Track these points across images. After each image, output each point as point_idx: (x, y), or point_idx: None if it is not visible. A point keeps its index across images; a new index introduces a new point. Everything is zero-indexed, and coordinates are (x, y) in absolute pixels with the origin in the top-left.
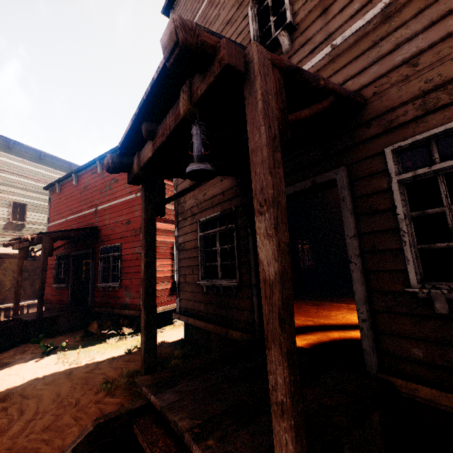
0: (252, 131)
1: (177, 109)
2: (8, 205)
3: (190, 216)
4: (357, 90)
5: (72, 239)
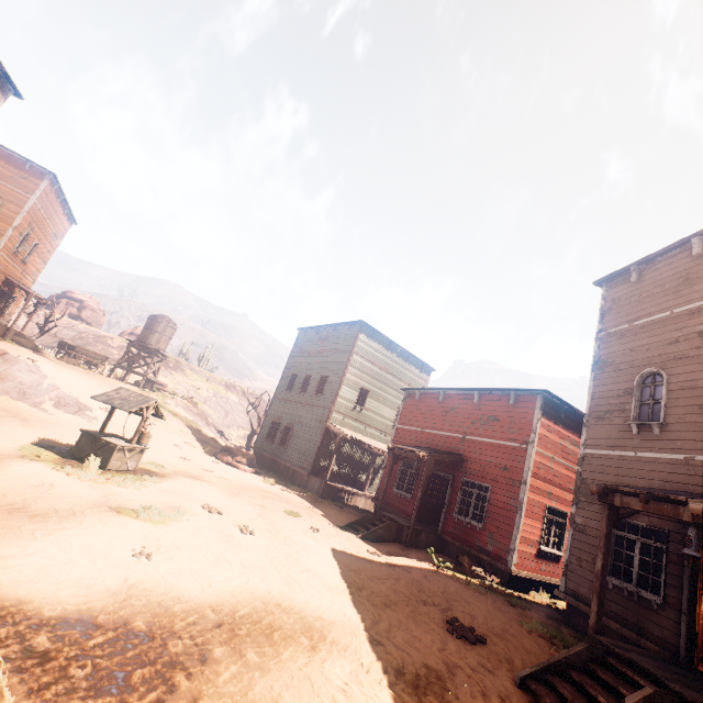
0: None
1: (677, 510)
2: (358, 389)
3: (597, 504)
4: None
5: (445, 463)
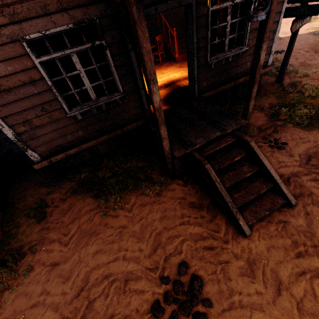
0: None
1: None
2: None
3: None
4: None
5: None
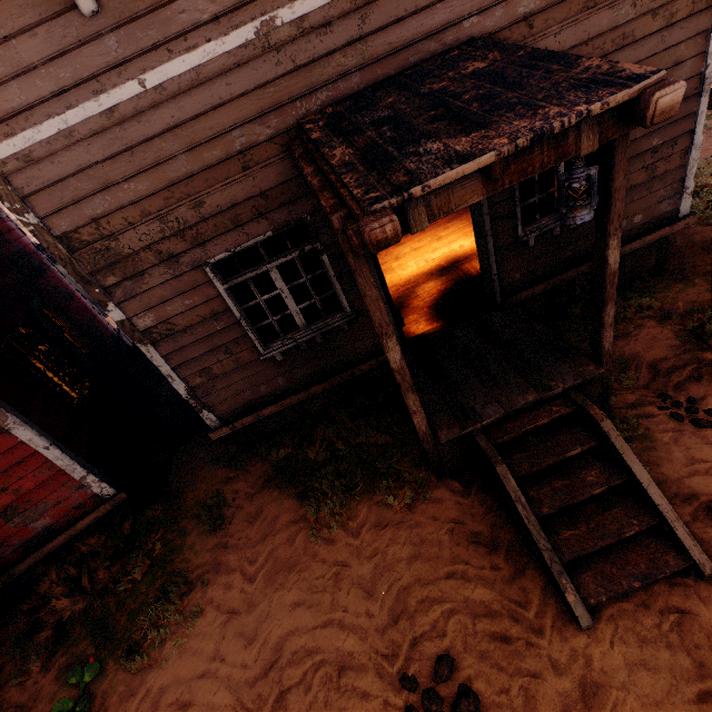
0: (618, 172)
1: (563, 143)
2: None
3: (156, 265)
4: (484, 38)
5: None
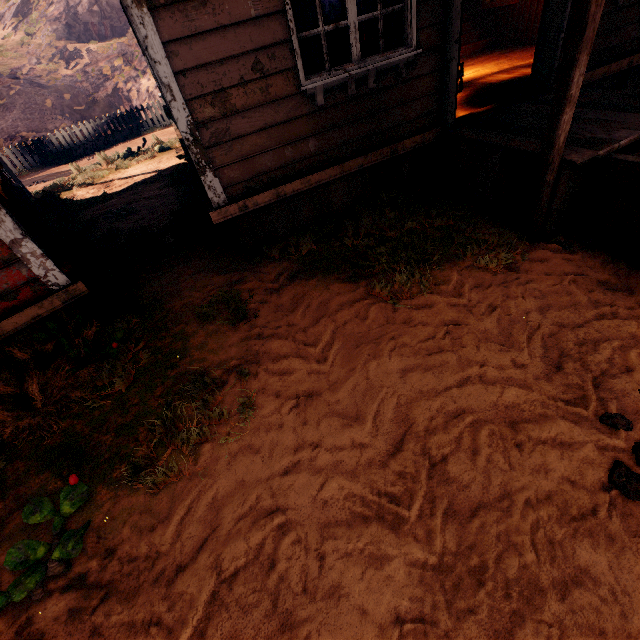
0: None
1: None
2: None
3: None
4: None
5: None
